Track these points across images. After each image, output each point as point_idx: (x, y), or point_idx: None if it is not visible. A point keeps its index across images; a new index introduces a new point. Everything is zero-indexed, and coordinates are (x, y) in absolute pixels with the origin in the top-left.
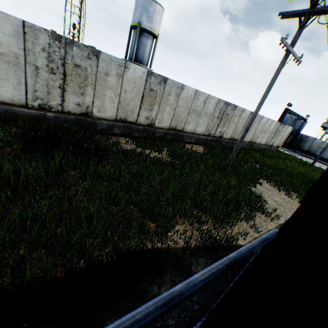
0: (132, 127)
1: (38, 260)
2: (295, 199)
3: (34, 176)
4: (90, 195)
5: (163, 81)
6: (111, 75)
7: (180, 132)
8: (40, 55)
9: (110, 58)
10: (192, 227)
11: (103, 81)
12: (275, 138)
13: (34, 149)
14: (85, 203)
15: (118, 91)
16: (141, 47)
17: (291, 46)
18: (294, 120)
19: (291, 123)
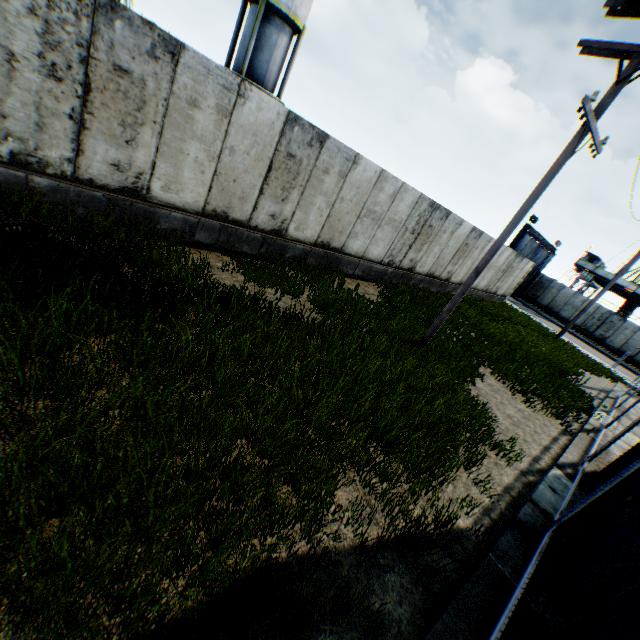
0: (239, 232)
1: None
2: (538, 410)
3: None
4: (141, 416)
5: (317, 141)
6: (204, 108)
7: (336, 253)
8: (21, 22)
9: (207, 66)
10: (369, 491)
11: (184, 120)
12: (504, 281)
13: None
14: (130, 447)
15: (216, 149)
16: (264, 49)
17: (594, 118)
18: (536, 249)
19: (531, 253)
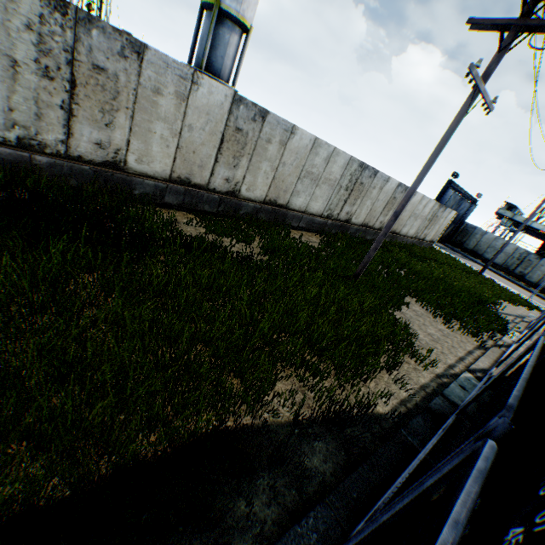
0: (201, 194)
1: (13, 467)
2: (457, 330)
3: (6, 287)
4: (121, 326)
5: (260, 116)
6: (165, 95)
7: (282, 209)
8: (21, 36)
9: (166, 61)
10: (303, 384)
11: (150, 105)
12: (431, 228)
13: (7, 230)
14: (113, 344)
15: (177, 127)
16: (218, 47)
17: (483, 81)
18: (460, 201)
19: (455, 204)
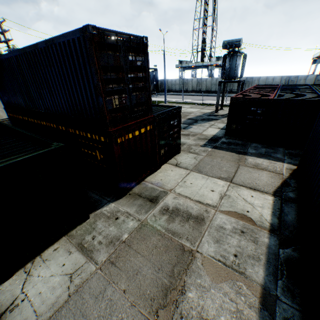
0: None
1: None
2: None
3: None
4: None
5: None
6: None
7: None
8: None
9: None
10: None
11: None
12: None
13: None
14: None
15: None
16: None
17: None
18: None
19: None
